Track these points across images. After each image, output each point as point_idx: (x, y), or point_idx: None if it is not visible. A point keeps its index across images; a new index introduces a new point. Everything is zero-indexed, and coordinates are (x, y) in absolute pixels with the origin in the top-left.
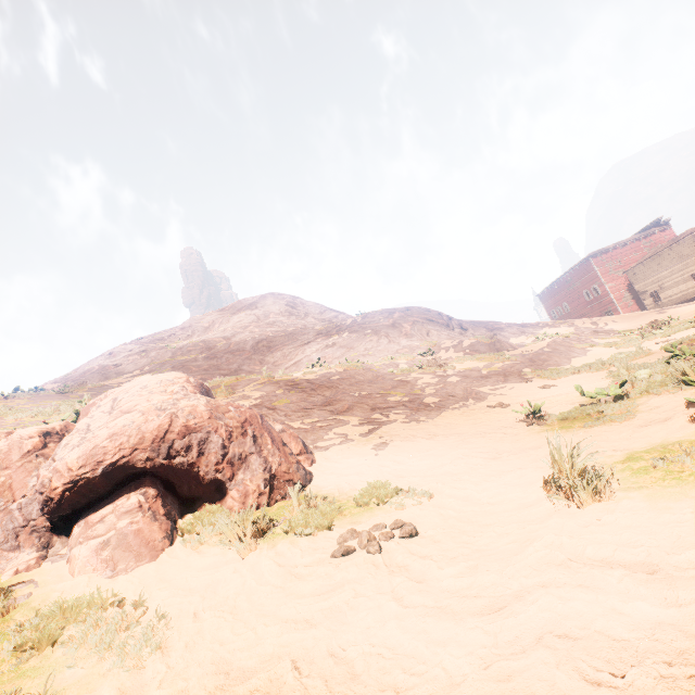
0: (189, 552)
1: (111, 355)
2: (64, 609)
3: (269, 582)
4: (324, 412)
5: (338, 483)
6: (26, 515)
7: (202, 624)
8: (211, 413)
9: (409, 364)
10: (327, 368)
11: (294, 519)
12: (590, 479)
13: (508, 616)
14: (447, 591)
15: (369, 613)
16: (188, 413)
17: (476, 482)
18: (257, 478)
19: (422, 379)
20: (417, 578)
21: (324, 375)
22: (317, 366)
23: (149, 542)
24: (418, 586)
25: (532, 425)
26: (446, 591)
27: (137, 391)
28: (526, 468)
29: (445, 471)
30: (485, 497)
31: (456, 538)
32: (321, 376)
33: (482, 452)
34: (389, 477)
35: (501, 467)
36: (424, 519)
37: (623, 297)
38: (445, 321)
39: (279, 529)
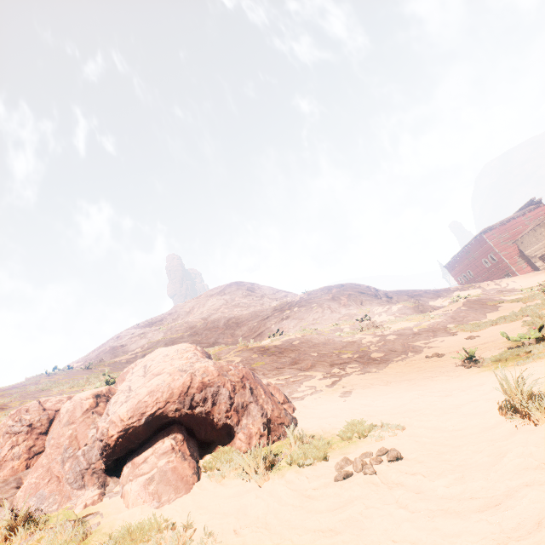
0: (214, 484)
1: (118, 338)
2: (130, 532)
3: (288, 503)
4: (293, 369)
5: (320, 424)
6: (88, 459)
7: (244, 538)
8: (218, 371)
9: (351, 328)
10: (287, 336)
11: (294, 453)
12: (538, 401)
13: (505, 509)
14: (445, 497)
15: (383, 518)
16: (202, 372)
17: (438, 415)
18: (257, 422)
19: (365, 339)
20: (414, 490)
21: (286, 341)
22: (277, 335)
23: (183, 477)
24: (418, 496)
25: (470, 367)
26: (443, 497)
27: (161, 359)
28: (477, 400)
29: (408, 409)
30: (451, 425)
31: (437, 457)
32: (285, 342)
33: (435, 391)
34: (361, 417)
35: (455, 401)
36: (403, 446)
37: (517, 261)
38: (373, 293)
39: (283, 462)
